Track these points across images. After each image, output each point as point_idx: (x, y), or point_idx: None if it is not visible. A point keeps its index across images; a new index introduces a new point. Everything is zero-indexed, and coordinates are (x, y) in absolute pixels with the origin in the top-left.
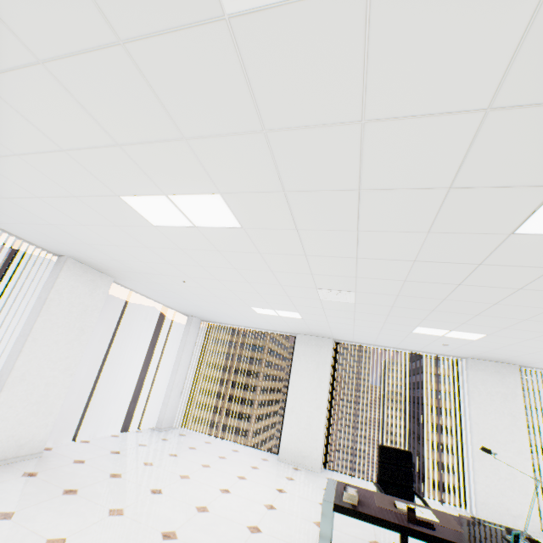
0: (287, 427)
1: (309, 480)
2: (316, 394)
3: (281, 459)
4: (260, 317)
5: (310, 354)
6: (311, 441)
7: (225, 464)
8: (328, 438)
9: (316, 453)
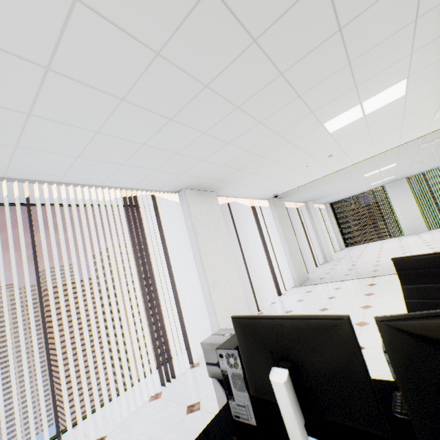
0: (401, 223)
1: (426, 233)
2: (409, 204)
3: (405, 235)
4: (369, 186)
5: (396, 190)
6: (417, 222)
7: (387, 243)
8: (424, 218)
9: (422, 225)
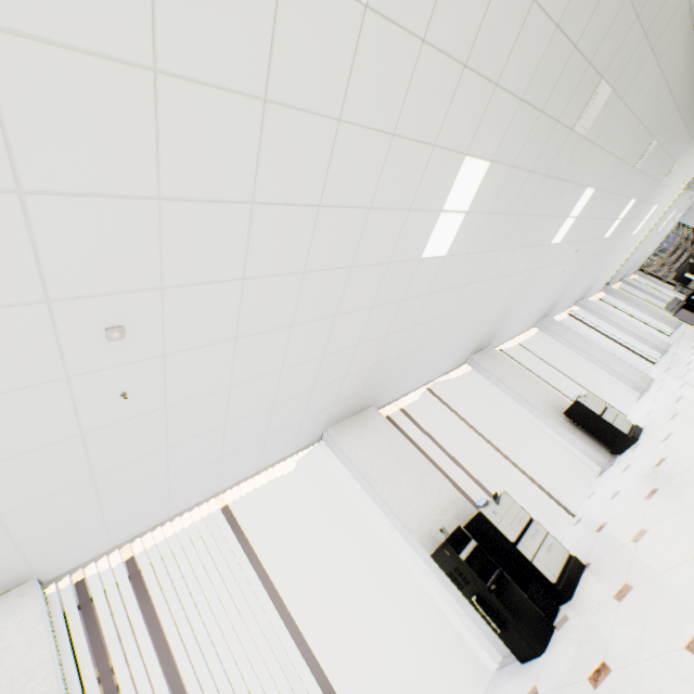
0: None
1: None
2: None
3: None
4: (666, 232)
5: None
6: None
7: None
8: None
9: None
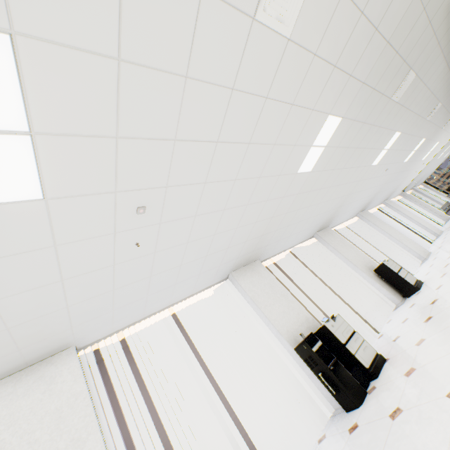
0: None
1: None
2: None
3: None
4: (443, 159)
5: None
6: None
7: None
8: None
9: None
